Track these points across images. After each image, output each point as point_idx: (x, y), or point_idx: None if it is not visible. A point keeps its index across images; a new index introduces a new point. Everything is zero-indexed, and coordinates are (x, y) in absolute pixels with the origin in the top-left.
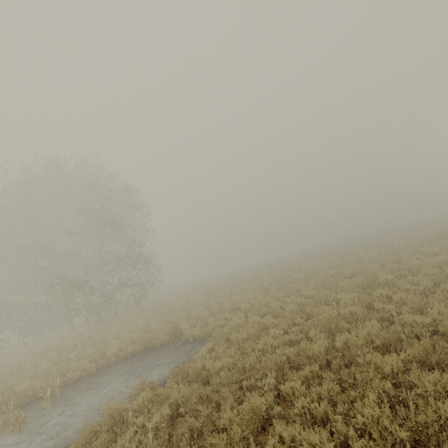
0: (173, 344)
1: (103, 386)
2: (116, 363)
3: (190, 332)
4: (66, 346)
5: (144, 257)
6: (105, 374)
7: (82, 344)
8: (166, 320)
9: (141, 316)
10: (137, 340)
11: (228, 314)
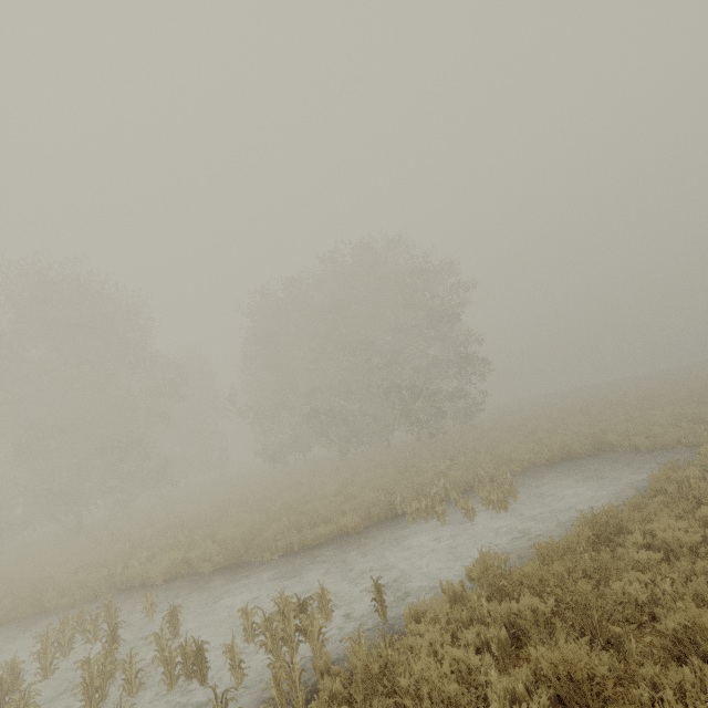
0: (610, 455)
1: (559, 480)
2: (537, 468)
3: (627, 445)
4: (432, 454)
5: (481, 361)
6: (540, 475)
7: (463, 451)
8: (563, 434)
9: (492, 435)
10: (541, 450)
11: (688, 425)
